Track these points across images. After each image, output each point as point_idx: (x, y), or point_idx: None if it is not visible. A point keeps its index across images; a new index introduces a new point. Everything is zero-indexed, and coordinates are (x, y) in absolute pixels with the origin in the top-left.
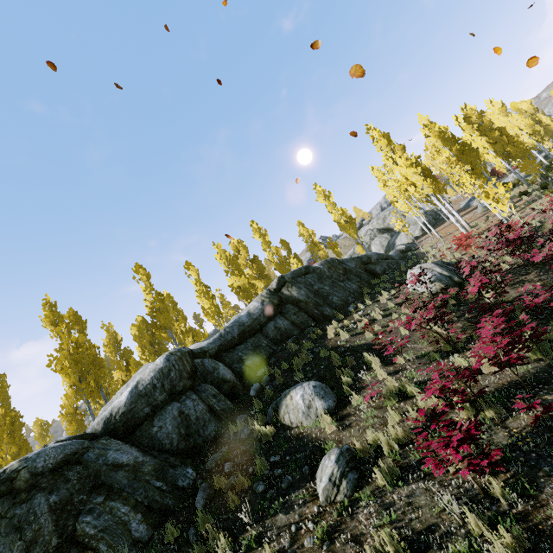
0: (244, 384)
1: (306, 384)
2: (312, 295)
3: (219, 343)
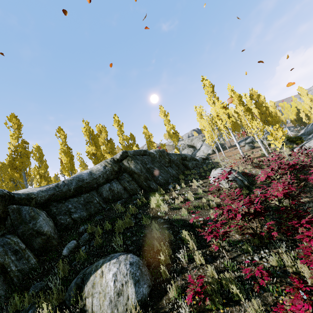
0: (63, 237)
1: (123, 257)
2: (144, 171)
3: (51, 192)
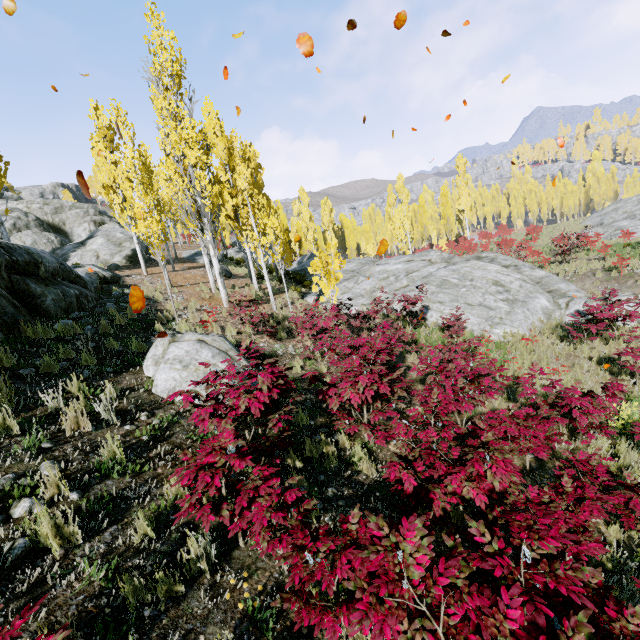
0: None
1: None
2: None
3: None
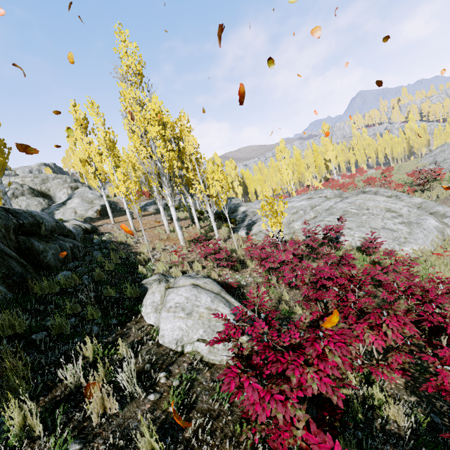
0: None
1: None
2: None
3: None
